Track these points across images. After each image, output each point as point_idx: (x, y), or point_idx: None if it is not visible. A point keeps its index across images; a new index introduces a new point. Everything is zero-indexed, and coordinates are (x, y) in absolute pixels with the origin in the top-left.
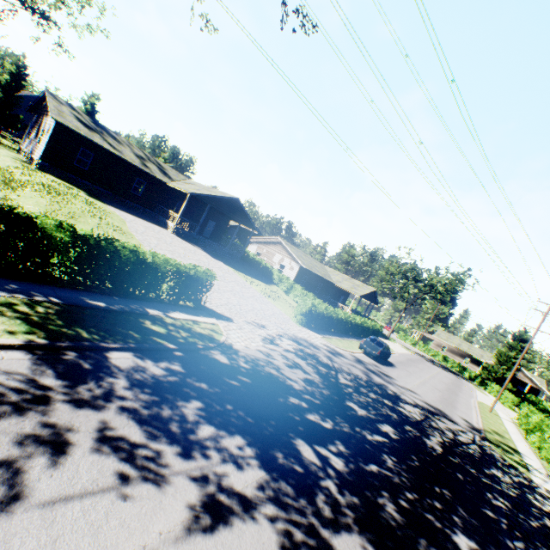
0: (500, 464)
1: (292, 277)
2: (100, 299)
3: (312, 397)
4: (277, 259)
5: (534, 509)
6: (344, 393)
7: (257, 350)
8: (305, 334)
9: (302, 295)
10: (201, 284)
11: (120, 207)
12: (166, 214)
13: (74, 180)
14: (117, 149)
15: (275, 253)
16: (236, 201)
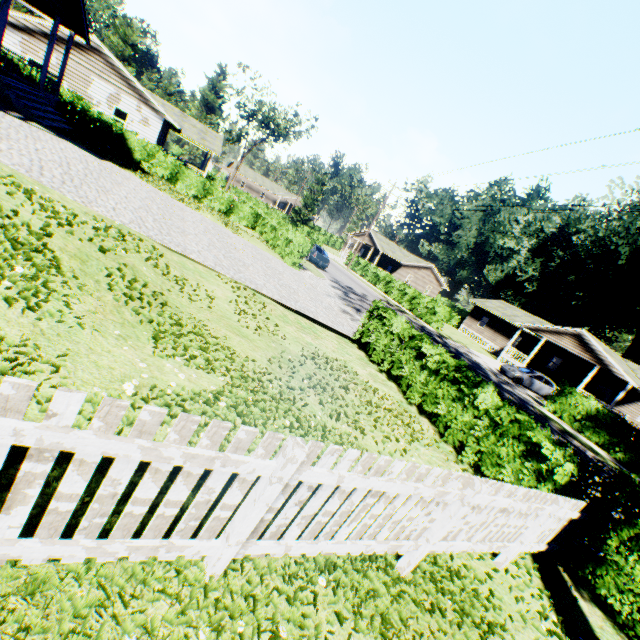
0: (425, 329)
1: (152, 140)
2: None
3: None
4: (102, 95)
5: (458, 351)
6: None
7: None
8: (323, 285)
9: (200, 186)
10: None
11: None
12: None
13: None
14: None
15: (92, 78)
16: None
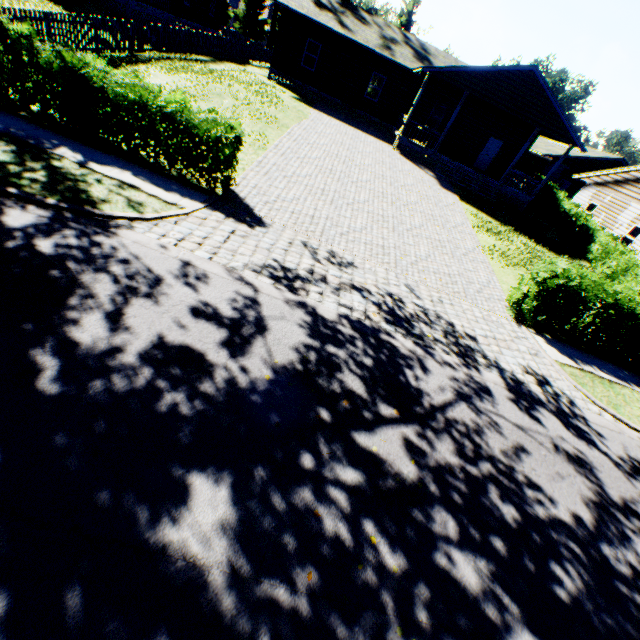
0: None
1: None
2: (6, 120)
3: (62, 371)
4: (627, 216)
5: None
6: (274, 456)
7: (182, 260)
8: (490, 331)
9: None
10: (198, 141)
11: (337, 115)
12: (412, 129)
13: (302, 88)
14: (348, 29)
15: (629, 204)
16: (532, 77)
